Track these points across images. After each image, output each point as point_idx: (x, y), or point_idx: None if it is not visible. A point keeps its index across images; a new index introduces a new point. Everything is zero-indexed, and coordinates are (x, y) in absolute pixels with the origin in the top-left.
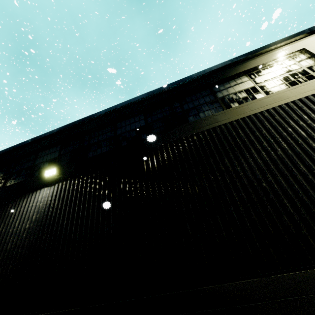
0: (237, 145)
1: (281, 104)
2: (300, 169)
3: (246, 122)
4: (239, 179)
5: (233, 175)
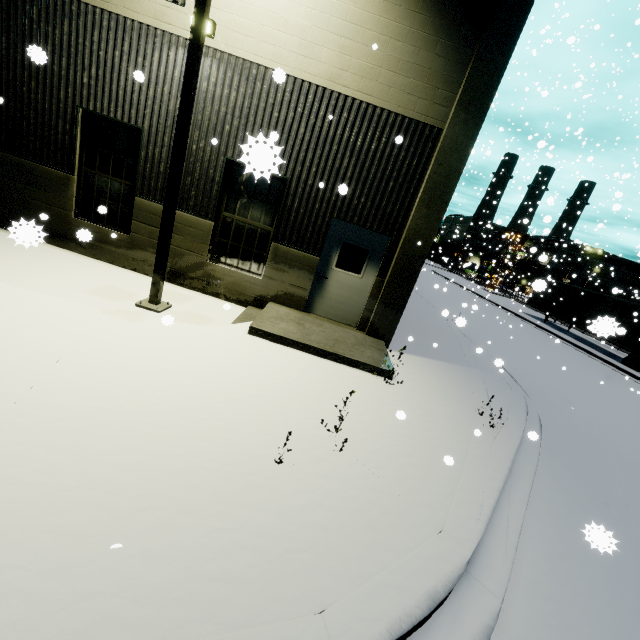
0: (22, 29)
1: (96, 6)
2: (59, 95)
3: (48, 1)
4: (7, 70)
5: (3, 62)
